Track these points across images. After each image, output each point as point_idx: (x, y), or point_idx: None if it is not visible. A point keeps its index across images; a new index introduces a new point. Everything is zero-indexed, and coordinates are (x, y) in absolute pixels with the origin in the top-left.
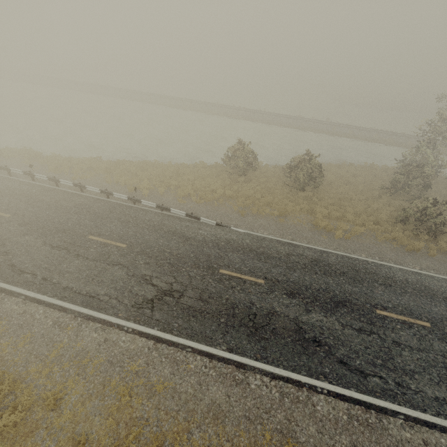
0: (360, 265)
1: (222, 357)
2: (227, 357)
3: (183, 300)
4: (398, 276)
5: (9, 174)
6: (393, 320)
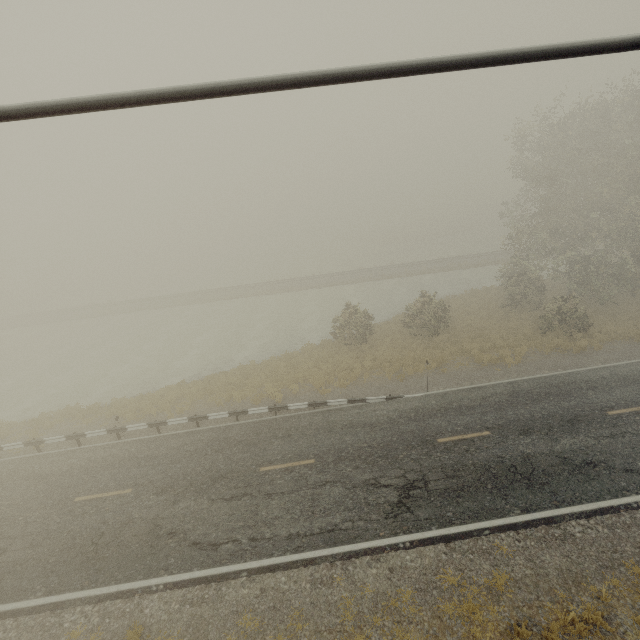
0: (554, 381)
1: (525, 522)
2: (529, 519)
3: (432, 486)
4: (593, 377)
5: (78, 443)
6: (628, 414)
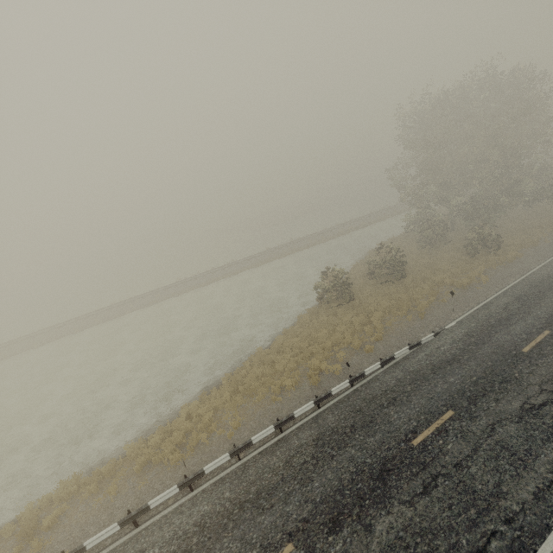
0: (529, 283)
1: None
2: None
3: None
4: (548, 273)
5: (135, 524)
6: None
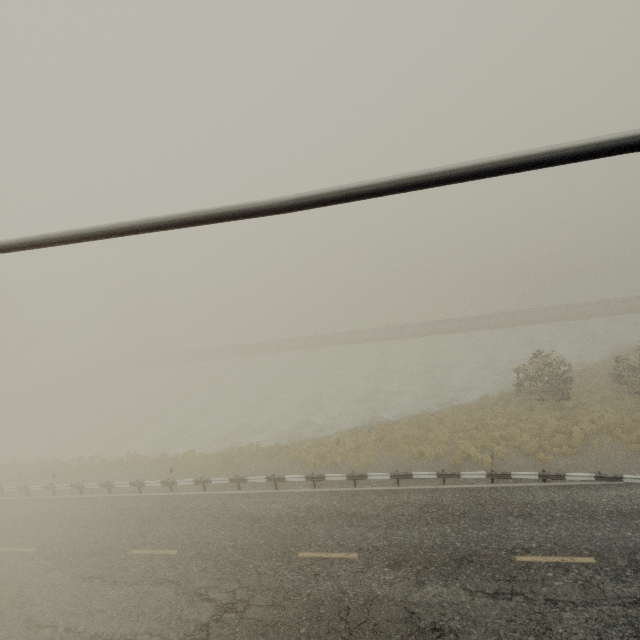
0: None
1: None
2: None
3: None
4: None
5: (275, 486)
6: None
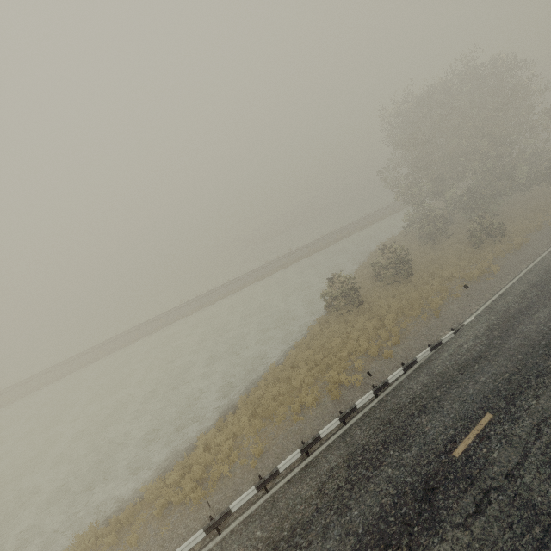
0: (543, 268)
1: None
2: None
3: None
4: None
5: None
6: None
